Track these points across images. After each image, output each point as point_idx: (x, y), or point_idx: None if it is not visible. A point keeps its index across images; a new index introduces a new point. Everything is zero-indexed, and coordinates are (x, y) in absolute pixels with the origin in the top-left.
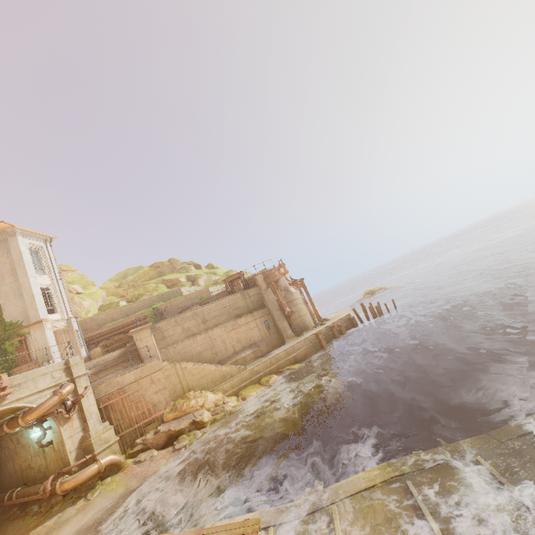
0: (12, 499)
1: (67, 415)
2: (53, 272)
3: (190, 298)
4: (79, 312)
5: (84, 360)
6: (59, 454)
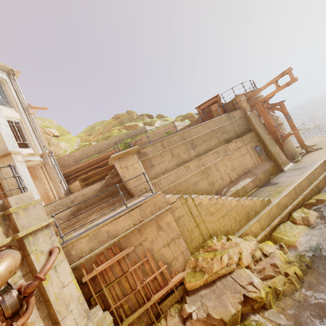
0: None
1: None
2: (21, 106)
3: (157, 133)
4: (57, 151)
5: (65, 194)
6: None
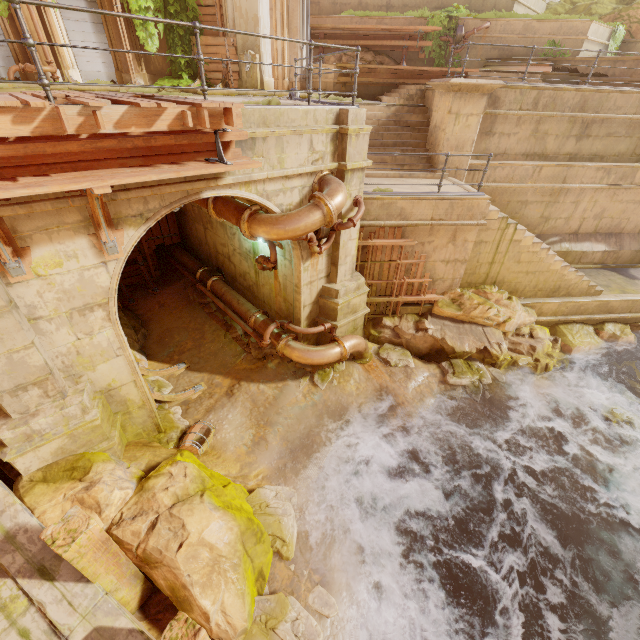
0: (206, 287)
1: (316, 249)
2: None
3: (533, 32)
4: None
5: (300, 80)
6: (283, 291)
